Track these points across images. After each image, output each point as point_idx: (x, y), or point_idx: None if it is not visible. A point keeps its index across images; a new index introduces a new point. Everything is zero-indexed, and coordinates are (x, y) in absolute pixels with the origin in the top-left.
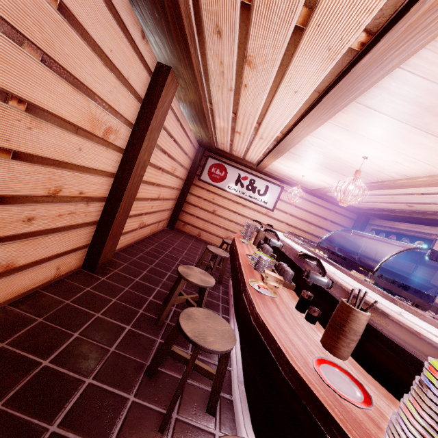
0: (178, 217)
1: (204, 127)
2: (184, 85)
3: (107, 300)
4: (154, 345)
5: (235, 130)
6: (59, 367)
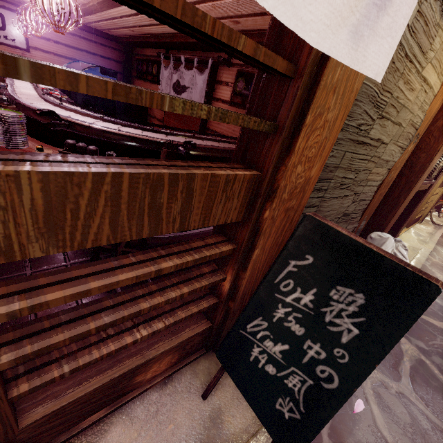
0: None
1: None
2: None
3: None
4: None
5: None
6: None
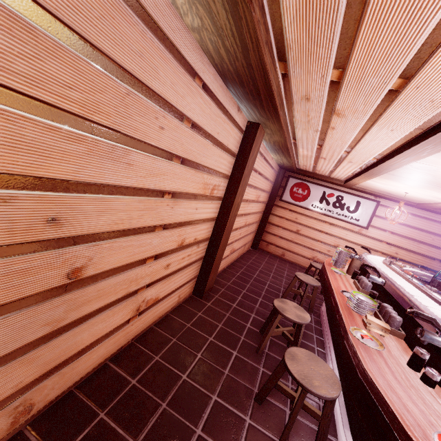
0: (261, 238)
1: (287, 156)
2: (270, 132)
3: (215, 325)
4: (258, 373)
5: (320, 156)
6: (193, 382)
